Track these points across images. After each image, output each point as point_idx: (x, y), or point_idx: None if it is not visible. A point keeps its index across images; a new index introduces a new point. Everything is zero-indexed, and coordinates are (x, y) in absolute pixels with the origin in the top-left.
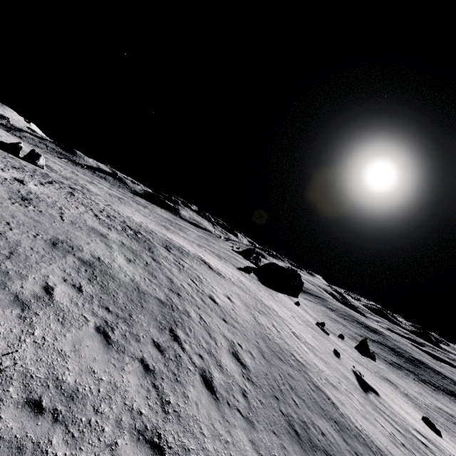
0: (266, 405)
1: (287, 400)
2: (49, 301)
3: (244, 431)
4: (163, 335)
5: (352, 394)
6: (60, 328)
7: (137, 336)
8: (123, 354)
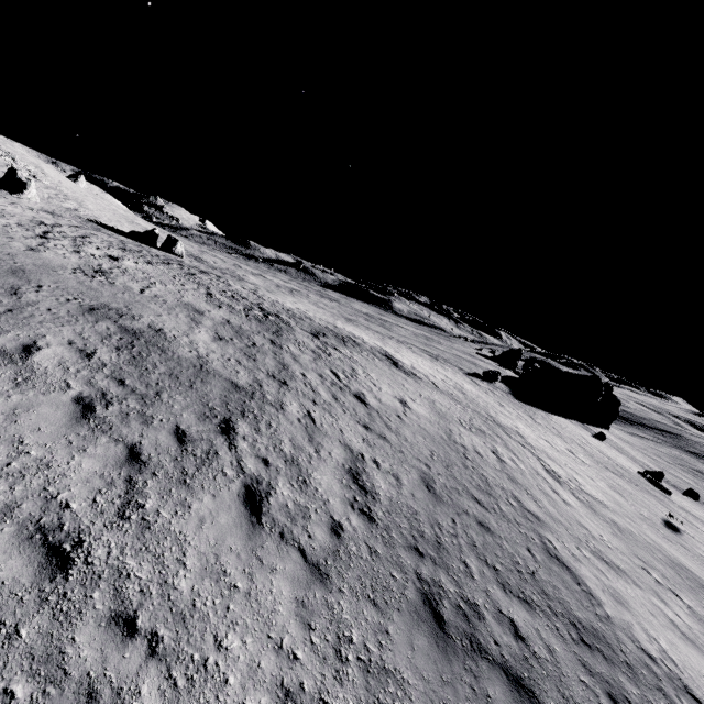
0: (383, 558)
1: (446, 561)
2: (19, 360)
3: (291, 582)
4: (203, 425)
5: (676, 594)
6: (9, 388)
7: (149, 418)
8: (102, 434)
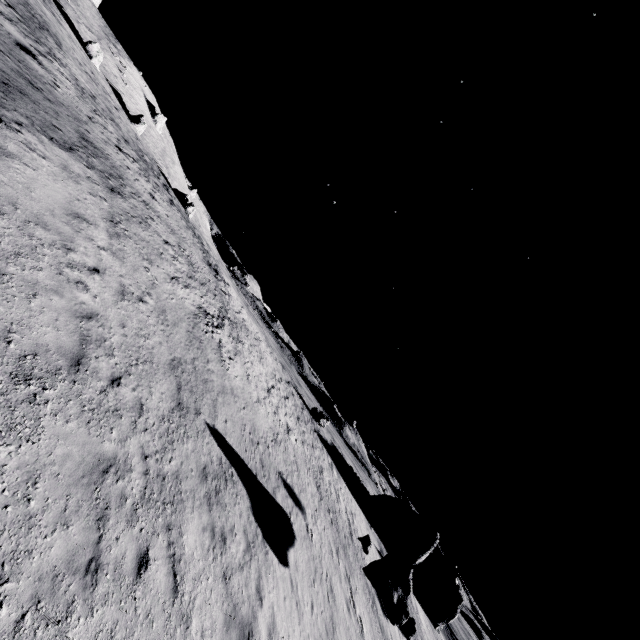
0: None
1: None
2: None
3: None
4: None
5: (142, 300)
6: None
7: None
8: None
